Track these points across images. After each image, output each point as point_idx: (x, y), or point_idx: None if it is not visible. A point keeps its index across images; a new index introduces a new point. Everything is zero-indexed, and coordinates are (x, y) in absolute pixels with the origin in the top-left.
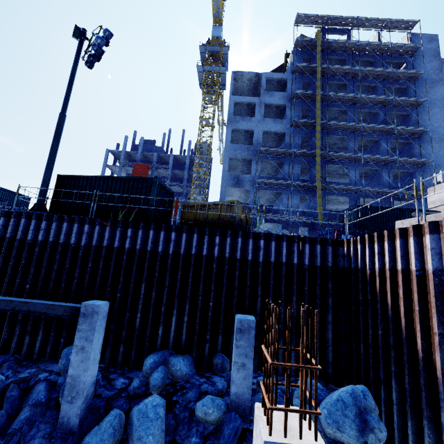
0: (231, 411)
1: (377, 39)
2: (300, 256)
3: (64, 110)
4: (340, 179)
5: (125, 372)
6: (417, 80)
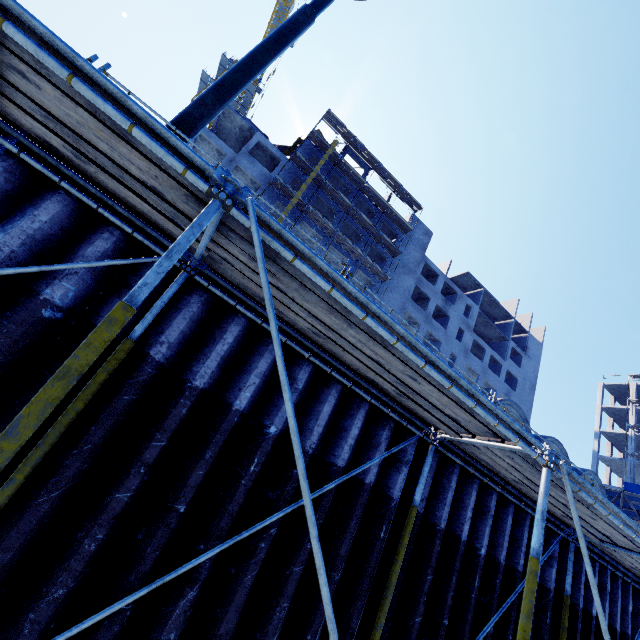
0: None
1: (387, 197)
2: None
3: None
4: None
5: None
6: (397, 258)
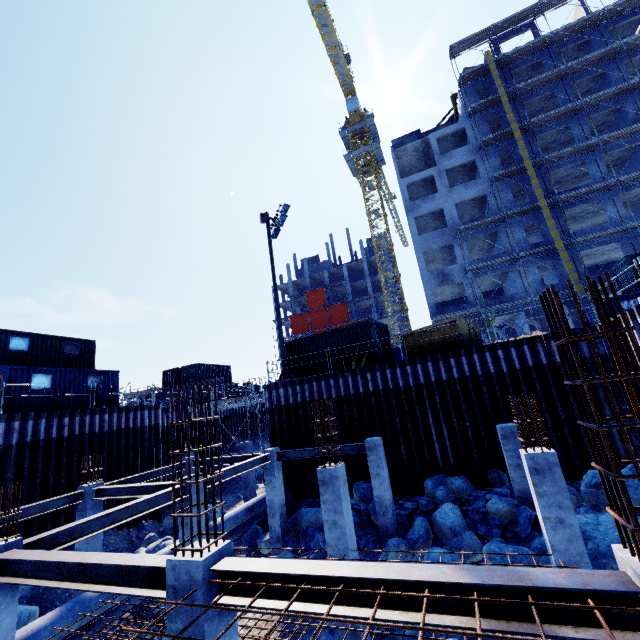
0: (520, 505)
1: (581, 9)
2: (547, 355)
3: (275, 288)
4: (596, 217)
5: (409, 499)
6: None
